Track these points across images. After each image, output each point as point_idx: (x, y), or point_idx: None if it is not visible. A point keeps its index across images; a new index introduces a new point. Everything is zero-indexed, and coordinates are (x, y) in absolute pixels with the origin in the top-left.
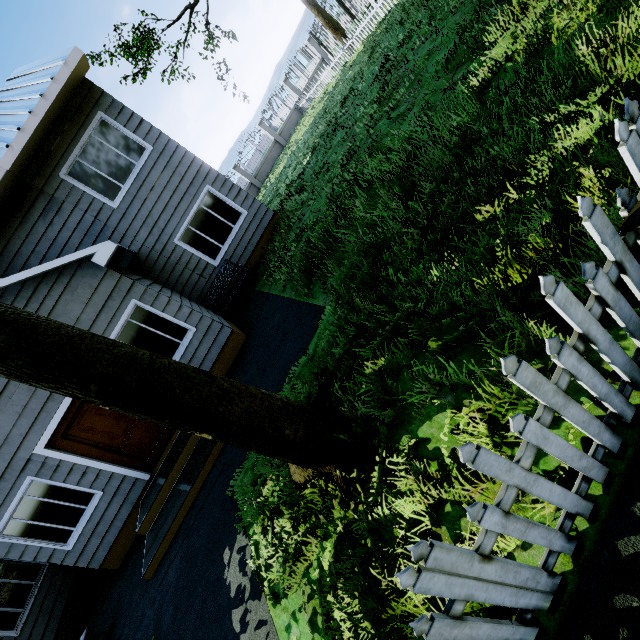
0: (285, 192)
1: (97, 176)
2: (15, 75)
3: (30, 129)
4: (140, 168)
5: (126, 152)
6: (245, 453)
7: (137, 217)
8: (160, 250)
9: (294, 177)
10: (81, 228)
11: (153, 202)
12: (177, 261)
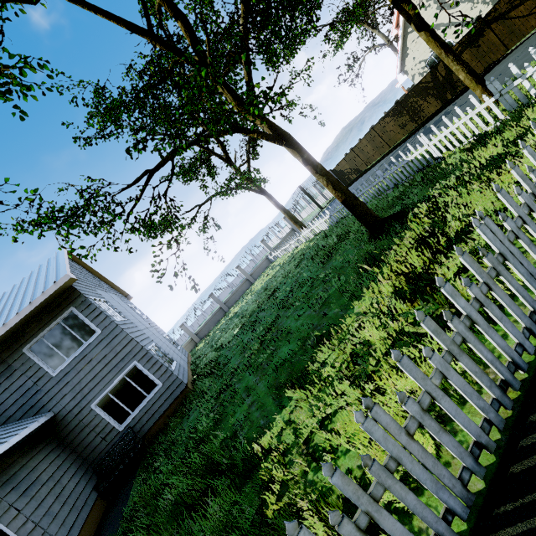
0: (214, 352)
1: (51, 350)
2: (54, 257)
3: (11, 324)
4: (86, 346)
5: (81, 333)
6: None
7: (68, 384)
8: (76, 413)
9: (224, 341)
10: (20, 390)
11: (86, 372)
12: (87, 423)
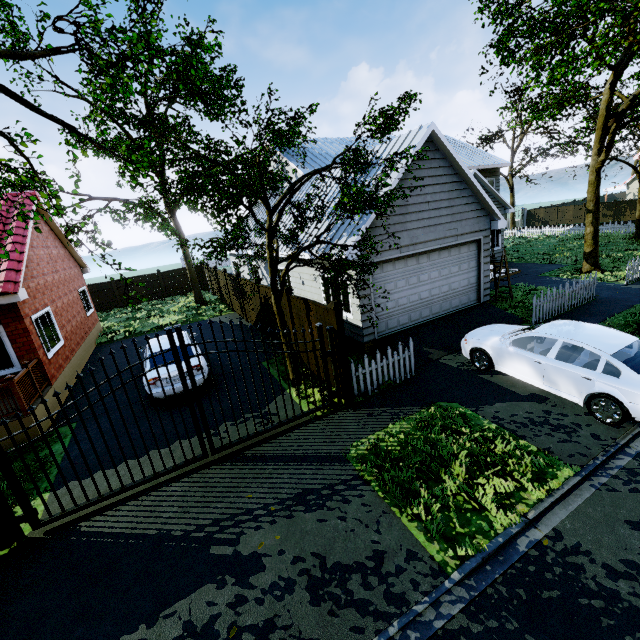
0: None
1: None
2: (455, 140)
3: (489, 167)
4: None
5: None
6: (539, 273)
7: None
8: None
9: None
10: None
11: None
12: None
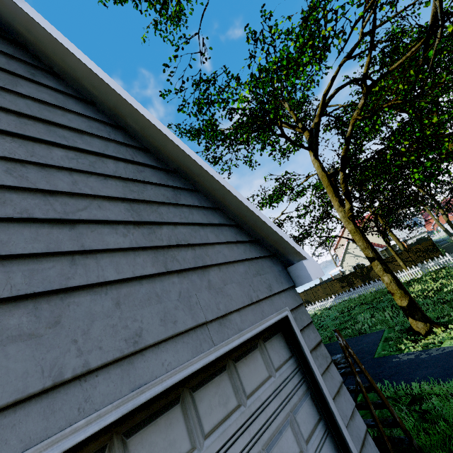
0: None
1: None
2: None
3: None
4: None
5: None
6: (371, 353)
7: None
8: None
9: None
10: None
11: None
12: None
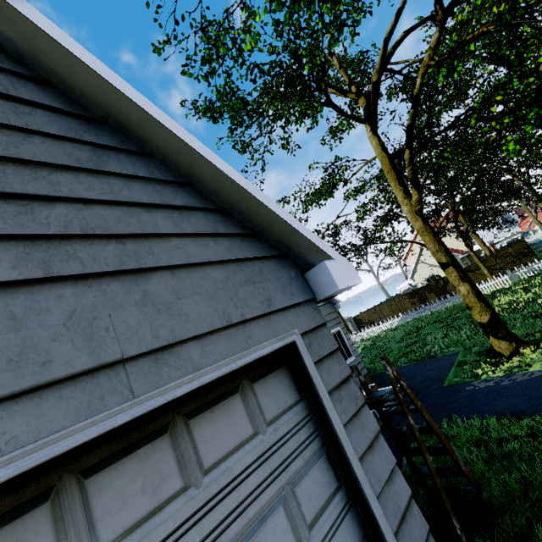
0: None
1: None
2: None
3: None
4: None
5: None
6: (440, 380)
7: None
8: None
9: None
10: None
11: None
12: None
